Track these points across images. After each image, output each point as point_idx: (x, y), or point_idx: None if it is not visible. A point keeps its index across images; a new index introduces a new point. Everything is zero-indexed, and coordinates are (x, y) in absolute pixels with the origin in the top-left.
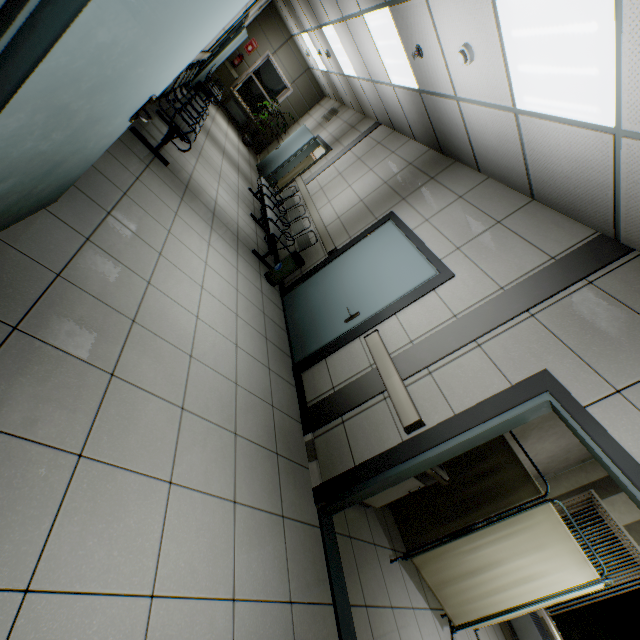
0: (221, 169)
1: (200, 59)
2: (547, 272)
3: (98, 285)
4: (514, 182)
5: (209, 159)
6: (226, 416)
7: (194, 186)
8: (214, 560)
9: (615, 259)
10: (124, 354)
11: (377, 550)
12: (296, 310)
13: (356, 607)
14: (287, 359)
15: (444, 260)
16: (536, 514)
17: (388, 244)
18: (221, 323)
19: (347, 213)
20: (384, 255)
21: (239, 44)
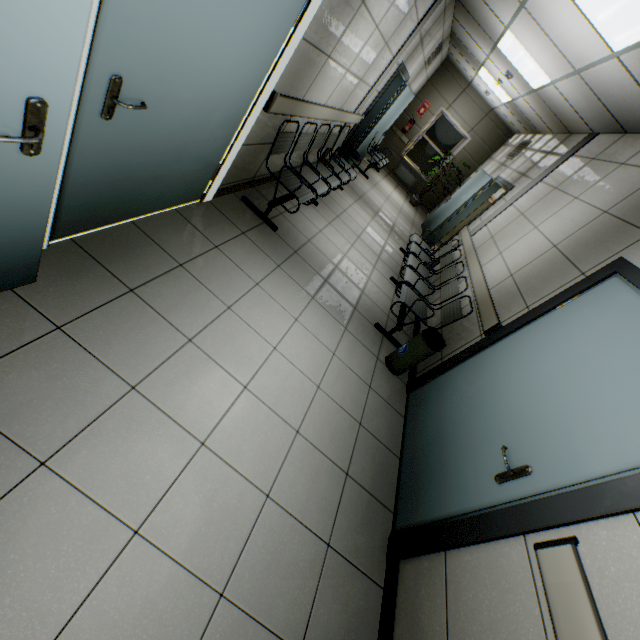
0: (363, 230)
1: (338, 120)
2: None
3: (15, 399)
4: None
5: (349, 221)
6: None
7: (308, 250)
8: None
9: None
10: None
11: None
12: (420, 421)
13: None
14: (382, 516)
15: None
16: None
17: (610, 322)
18: (253, 450)
19: (526, 267)
20: (599, 345)
21: (404, 107)
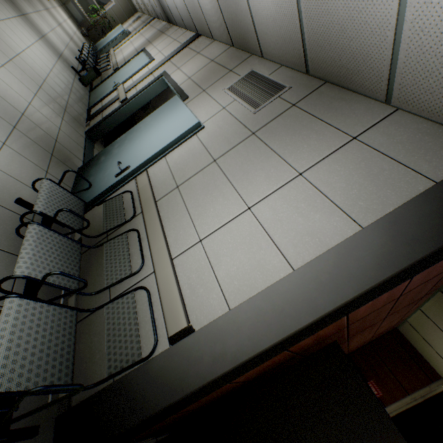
0: (55, 28)
1: None
2: (179, 48)
3: None
4: (182, 23)
5: (45, 18)
6: (36, 81)
7: (30, 19)
8: (22, 92)
9: (195, 39)
10: None
11: None
12: (95, 93)
13: None
14: (85, 106)
15: (154, 57)
16: None
17: (138, 59)
18: (39, 64)
19: (128, 55)
20: (135, 63)
21: None
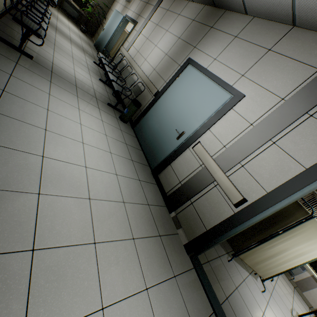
0: (72, 53)
1: None
2: None
3: None
4: (278, 15)
5: (62, 47)
6: (124, 230)
7: (57, 70)
8: None
9: None
10: (38, 226)
11: (221, 259)
12: (144, 136)
13: (223, 303)
14: (147, 168)
15: (234, 86)
16: (307, 225)
17: (192, 81)
18: (102, 163)
19: (159, 65)
20: (191, 90)
21: None
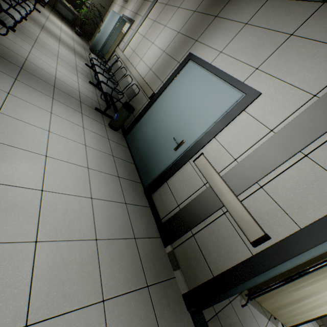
0: (58, 52)
1: None
2: None
3: None
4: None
5: (45, 45)
6: (89, 287)
7: (30, 67)
8: None
9: None
10: None
11: (233, 305)
12: (136, 146)
13: None
14: (138, 186)
15: (246, 82)
16: None
17: (193, 80)
18: (72, 183)
19: (156, 64)
20: (192, 89)
21: None
